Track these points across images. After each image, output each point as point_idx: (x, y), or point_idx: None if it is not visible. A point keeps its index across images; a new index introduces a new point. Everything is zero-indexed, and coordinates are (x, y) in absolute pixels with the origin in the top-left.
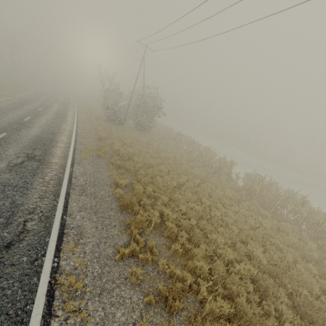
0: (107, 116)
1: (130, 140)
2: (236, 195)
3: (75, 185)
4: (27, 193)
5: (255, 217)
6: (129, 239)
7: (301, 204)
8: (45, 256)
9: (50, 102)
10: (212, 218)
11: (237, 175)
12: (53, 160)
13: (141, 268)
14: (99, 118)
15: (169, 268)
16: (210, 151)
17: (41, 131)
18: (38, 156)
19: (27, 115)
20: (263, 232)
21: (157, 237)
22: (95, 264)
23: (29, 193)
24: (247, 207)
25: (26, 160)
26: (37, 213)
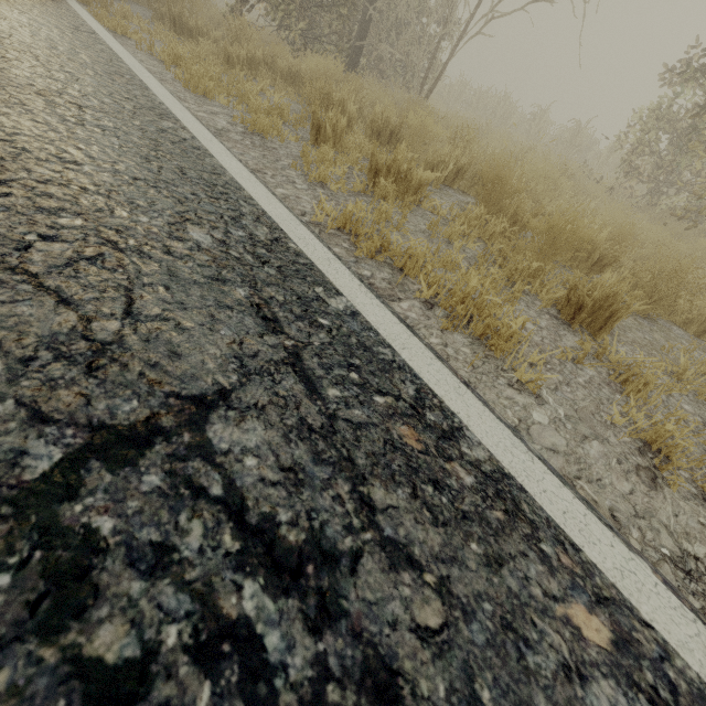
0: None
1: None
2: None
3: None
4: None
5: None
6: None
7: None
8: None
9: None
10: None
11: None
12: None
13: None
14: None
15: None
16: None
17: None
18: None
19: None
20: None
21: None
22: None
23: None
24: None
25: None
26: None
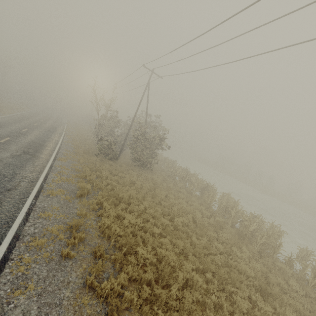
0: (98, 149)
1: (128, 192)
2: None
3: None
4: None
5: None
6: None
7: None
8: None
9: (30, 128)
10: None
11: (315, 274)
12: None
13: None
14: (88, 151)
15: None
16: (233, 201)
17: None
18: None
19: None
20: None
21: None
22: None
23: None
24: None
25: None
26: None
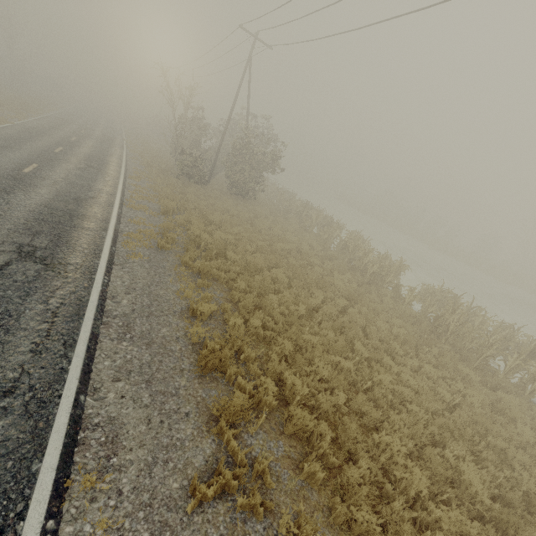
0: (179, 167)
1: (219, 215)
2: (412, 332)
3: (111, 316)
4: (6, 340)
5: (451, 382)
6: (216, 449)
7: (528, 353)
8: (25, 520)
9: (79, 136)
10: (375, 387)
11: (412, 292)
12: (70, 258)
13: (241, 528)
14: (166, 171)
15: (300, 527)
16: (361, 240)
17: (53, 194)
18: (42, 249)
19: (32, 161)
20: (470, 418)
21: (272, 438)
22: (141, 526)
23: (10, 341)
24: (434, 359)
25: (14, 259)
26: (21, 392)
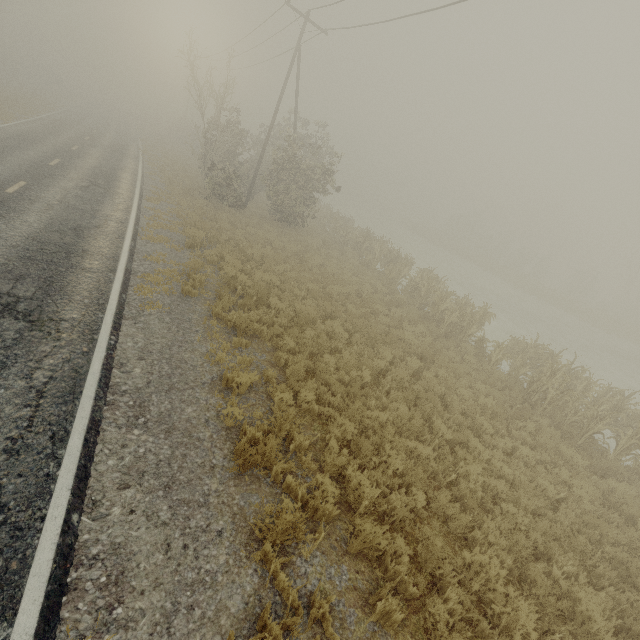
0: (209, 186)
1: (260, 249)
2: (501, 402)
3: (119, 392)
4: None
5: (552, 469)
6: (259, 583)
7: None
8: None
9: (82, 145)
10: (460, 480)
11: (501, 349)
12: (65, 311)
13: None
14: (192, 190)
15: None
16: (435, 280)
17: (45, 222)
18: (27, 300)
19: (18, 177)
20: (580, 520)
21: (333, 561)
22: None
23: None
24: (530, 438)
25: None
26: None
